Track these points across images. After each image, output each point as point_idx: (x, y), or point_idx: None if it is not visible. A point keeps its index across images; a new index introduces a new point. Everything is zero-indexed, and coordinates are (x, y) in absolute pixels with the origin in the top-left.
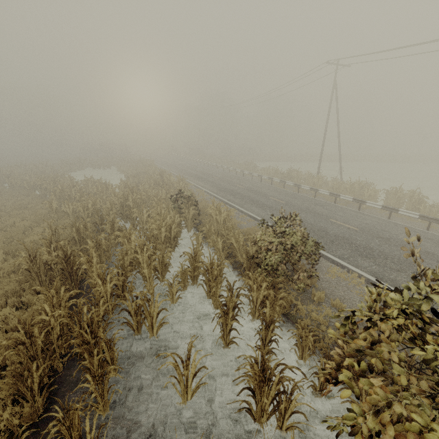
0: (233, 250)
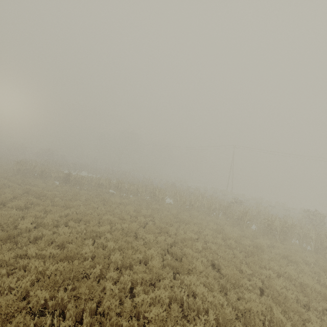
0: None
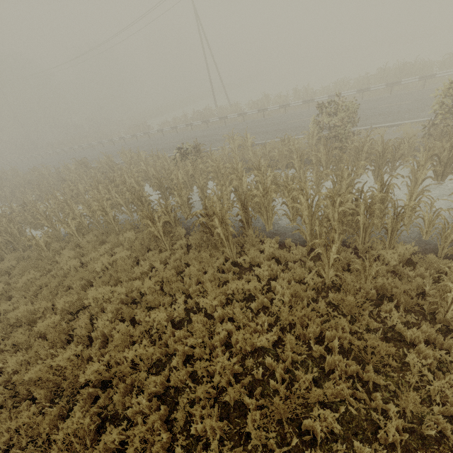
0: (291, 155)
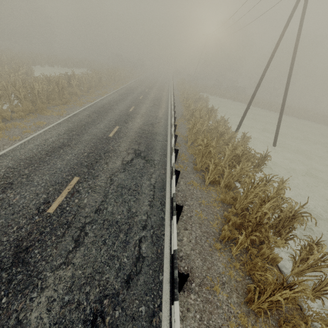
0: None
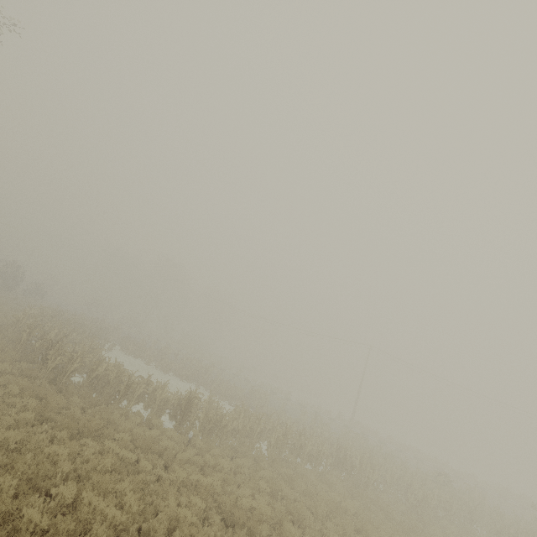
0: None
